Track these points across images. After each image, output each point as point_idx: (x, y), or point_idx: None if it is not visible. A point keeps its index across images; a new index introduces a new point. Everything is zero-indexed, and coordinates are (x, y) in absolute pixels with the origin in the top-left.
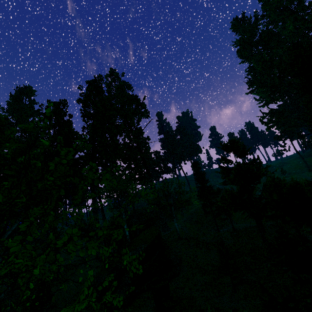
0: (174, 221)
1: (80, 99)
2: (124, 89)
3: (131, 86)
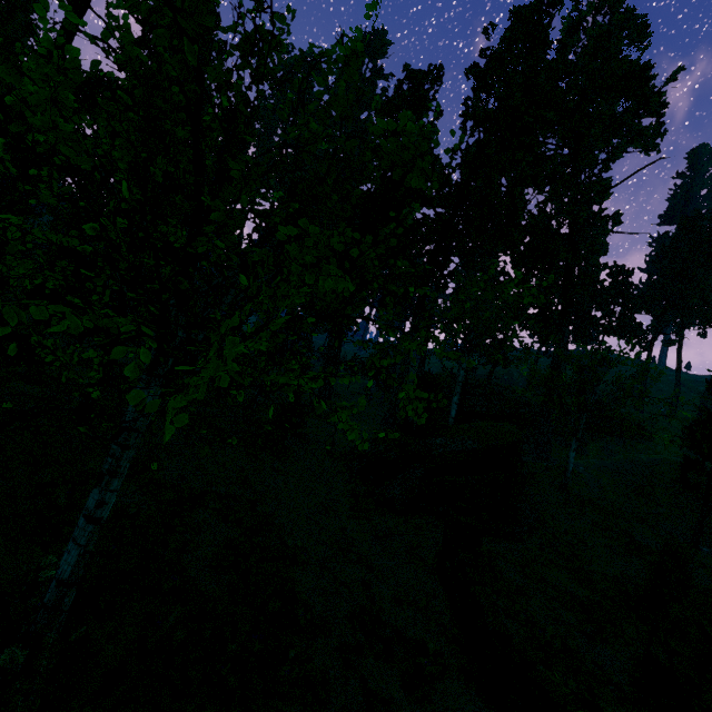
0: (572, 447)
1: (475, 65)
2: (616, 42)
3: (648, 28)
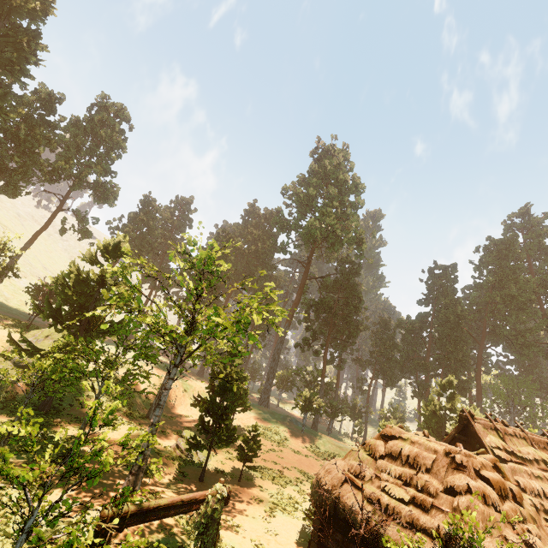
0: None
1: (478, 267)
2: (545, 245)
3: None
